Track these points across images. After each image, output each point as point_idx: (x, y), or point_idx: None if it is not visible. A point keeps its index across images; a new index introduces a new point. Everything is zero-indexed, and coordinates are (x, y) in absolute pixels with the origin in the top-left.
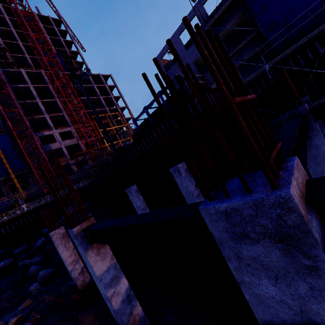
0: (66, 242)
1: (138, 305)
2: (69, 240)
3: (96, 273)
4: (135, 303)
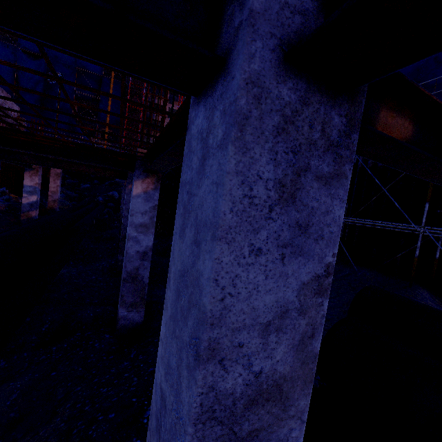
0: (56, 179)
1: (34, 212)
2: (59, 179)
3: (24, 183)
4: (33, 210)
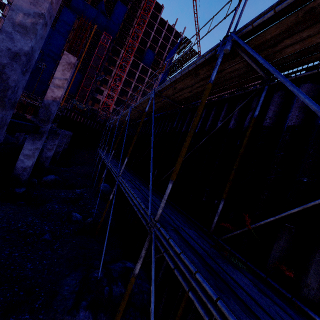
0: None
1: None
2: None
3: None
4: None
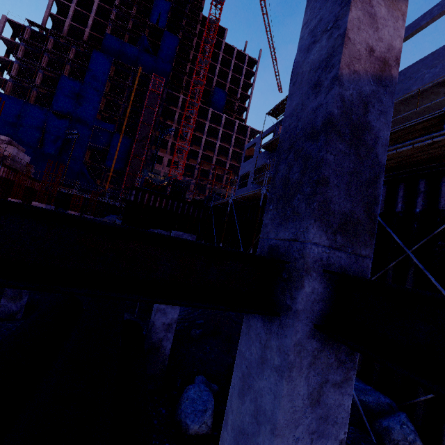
0: None
1: None
2: None
3: None
4: None
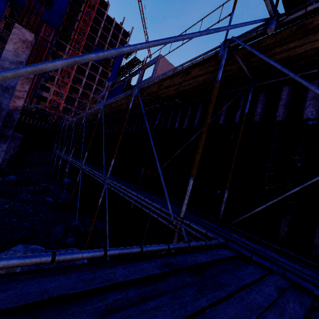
0: None
1: None
2: None
3: None
4: None
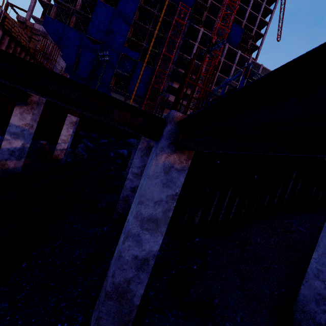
0: (70, 127)
1: (13, 162)
2: (72, 128)
3: (11, 120)
4: (13, 159)
